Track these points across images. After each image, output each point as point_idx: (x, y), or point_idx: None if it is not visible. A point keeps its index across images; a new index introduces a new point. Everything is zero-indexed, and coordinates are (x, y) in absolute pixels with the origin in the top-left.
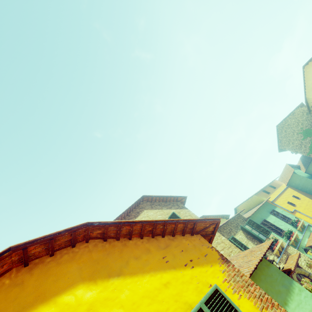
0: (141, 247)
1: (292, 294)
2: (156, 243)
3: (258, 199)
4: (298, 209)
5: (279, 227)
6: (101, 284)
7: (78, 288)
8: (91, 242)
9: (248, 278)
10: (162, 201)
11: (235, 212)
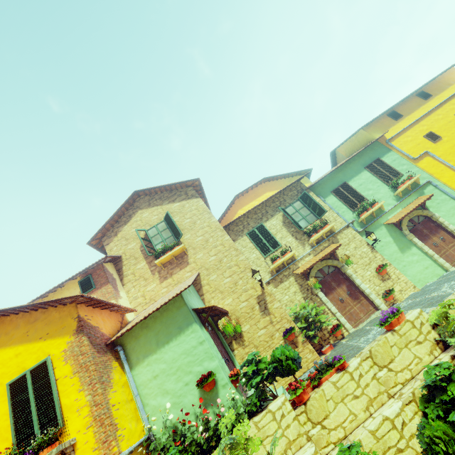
0: (14, 323)
1: (182, 335)
2: (28, 318)
3: (365, 136)
4: (437, 149)
5: (361, 195)
6: None
7: None
8: None
9: (86, 348)
10: (166, 191)
11: (331, 158)
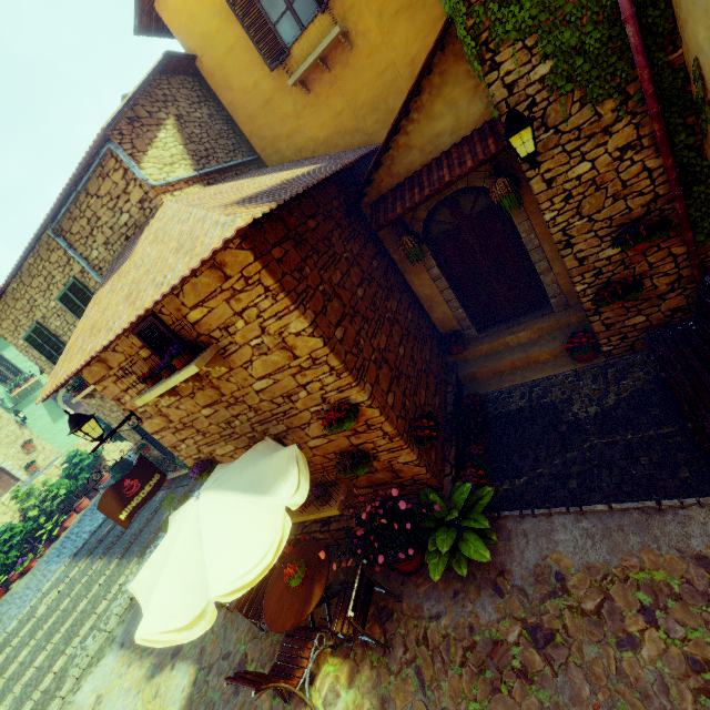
0: None
1: None
2: None
3: None
4: None
5: (18, 367)
6: None
7: None
8: None
9: None
10: None
11: None
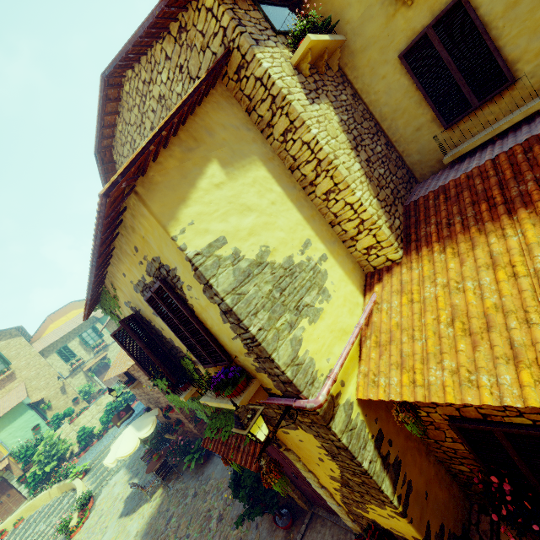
0: None
1: (23, 416)
2: None
3: None
4: None
5: None
6: None
7: None
8: None
9: None
10: None
11: None
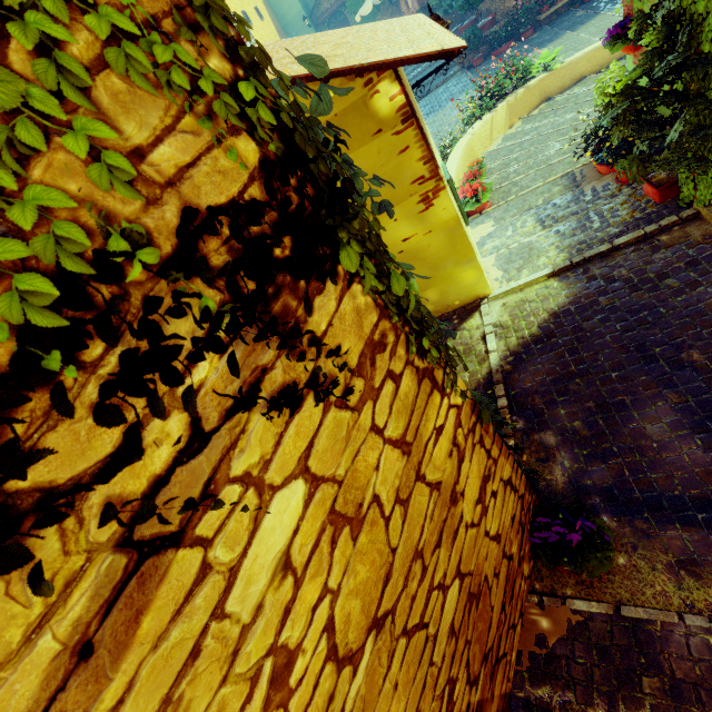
0: None
1: None
2: None
3: None
4: (253, 34)
5: None
6: None
7: None
8: None
9: None
10: None
11: None
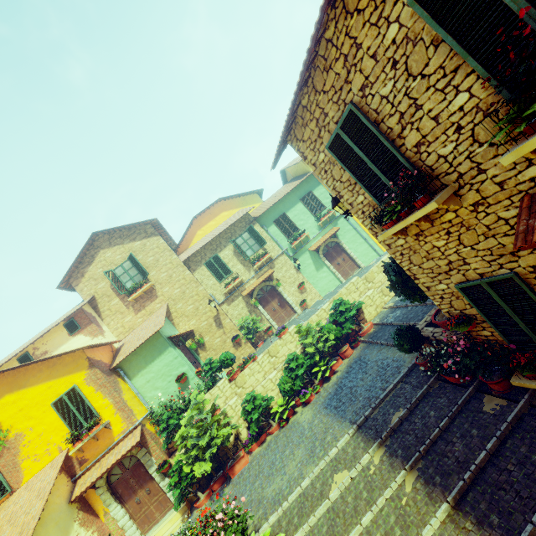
0: (37, 369)
1: (162, 355)
2: (47, 364)
3: (304, 167)
4: None
5: (295, 225)
6: (17, 393)
7: (6, 396)
8: (6, 372)
9: (100, 375)
10: (125, 230)
11: (281, 175)
